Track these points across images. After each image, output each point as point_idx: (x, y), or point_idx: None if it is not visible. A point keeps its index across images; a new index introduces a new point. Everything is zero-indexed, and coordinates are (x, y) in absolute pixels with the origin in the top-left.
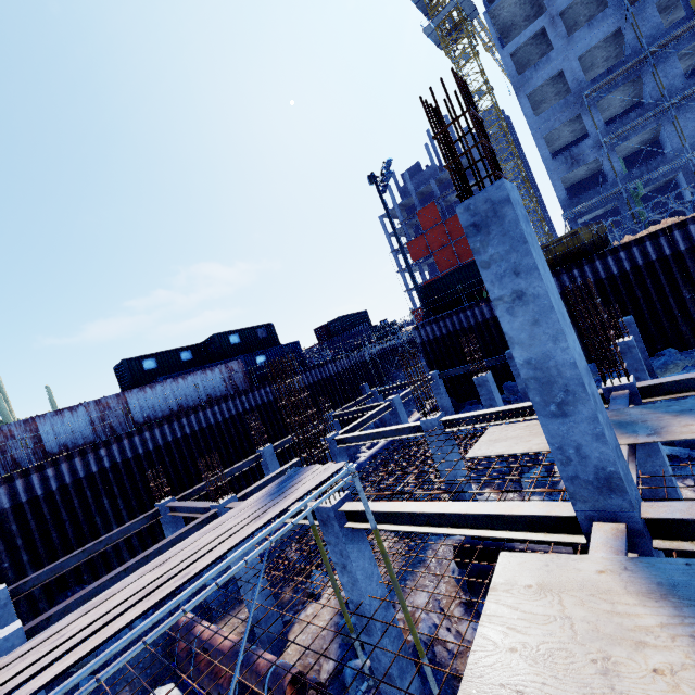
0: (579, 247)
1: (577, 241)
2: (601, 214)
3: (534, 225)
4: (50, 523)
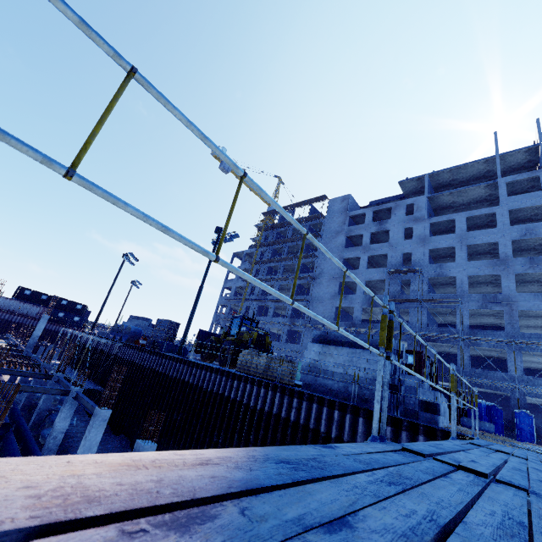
0: None
1: None
2: None
3: None
4: None
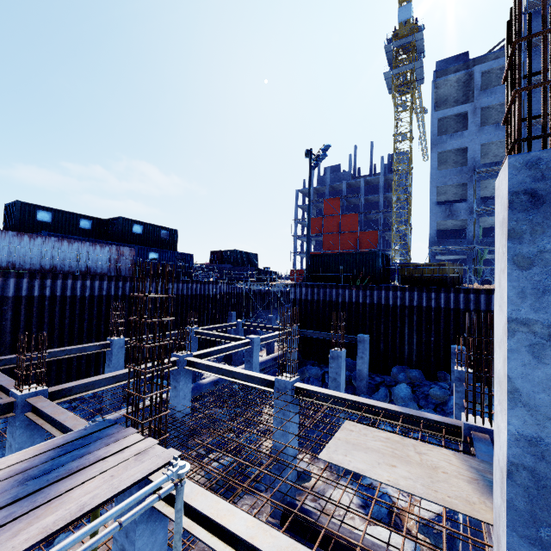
0: (442, 276)
1: (442, 271)
2: (450, 259)
3: (401, 246)
4: None
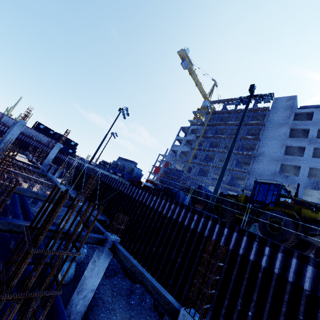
0: None
1: None
2: None
3: None
4: None
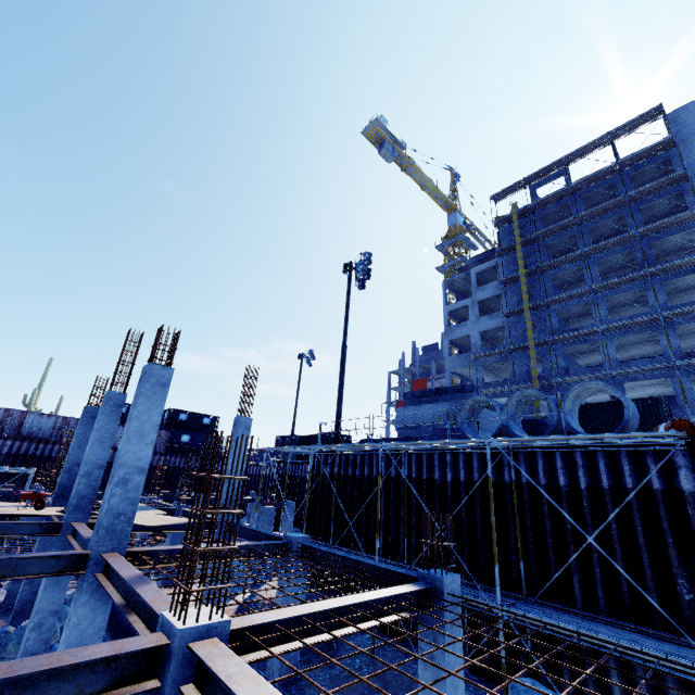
0: None
1: None
2: None
3: None
4: None
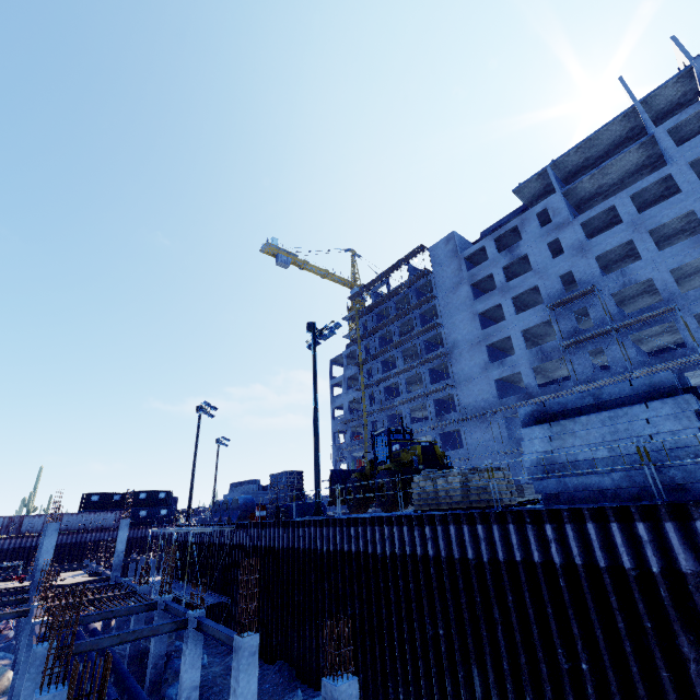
0: None
1: None
2: None
3: None
4: (2, 561)
